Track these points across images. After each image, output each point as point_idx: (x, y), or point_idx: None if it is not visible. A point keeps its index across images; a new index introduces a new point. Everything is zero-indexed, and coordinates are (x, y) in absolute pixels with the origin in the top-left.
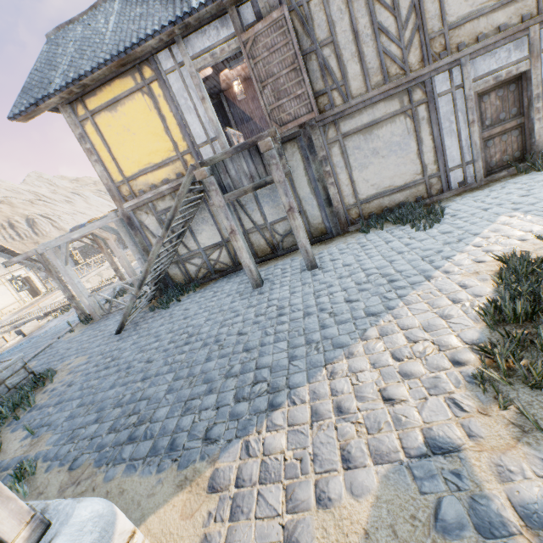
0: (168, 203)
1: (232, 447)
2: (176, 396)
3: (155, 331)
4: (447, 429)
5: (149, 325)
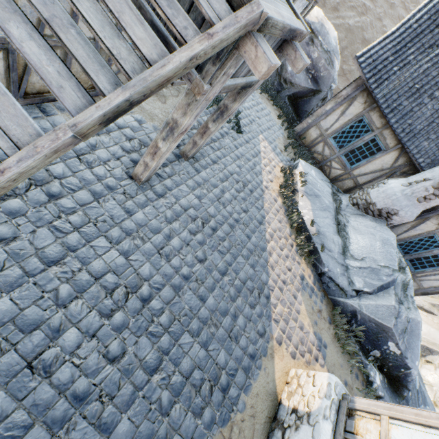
0: None
1: (272, 326)
2: (218, 341)
3: None
4: (301, 272)
5: None
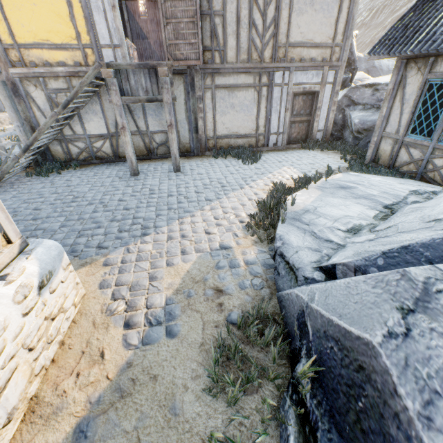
0: (61, 84)
1: (118, 250)
2: (71, 229)
3: (37, 191)
4: (229, 242)
5: (29, 186)
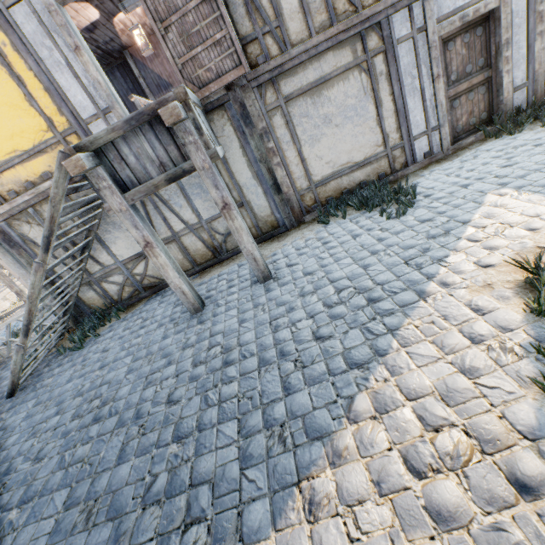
0: None
1: None
2: None
3: (59, 392)
4: None
5: (54, 380)
